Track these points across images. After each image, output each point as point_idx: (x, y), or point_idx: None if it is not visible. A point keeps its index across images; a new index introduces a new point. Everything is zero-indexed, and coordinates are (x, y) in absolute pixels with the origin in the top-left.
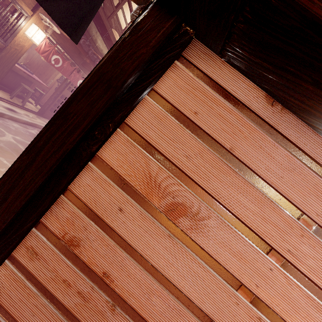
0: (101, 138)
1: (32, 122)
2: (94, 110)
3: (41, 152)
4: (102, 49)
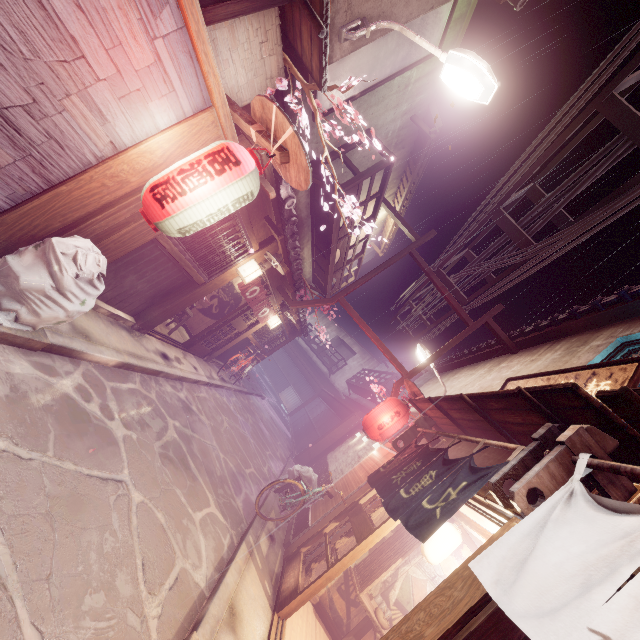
0: None
1: (184, 376)
2: None
3: None
4: (305, 257)
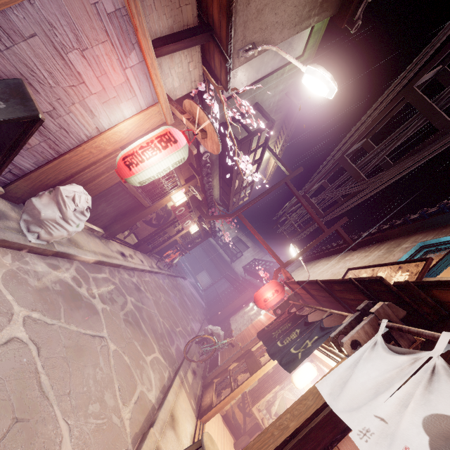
0: None
1: (135, 267)
2: (325, 440)
3: None
4: (215, 185)
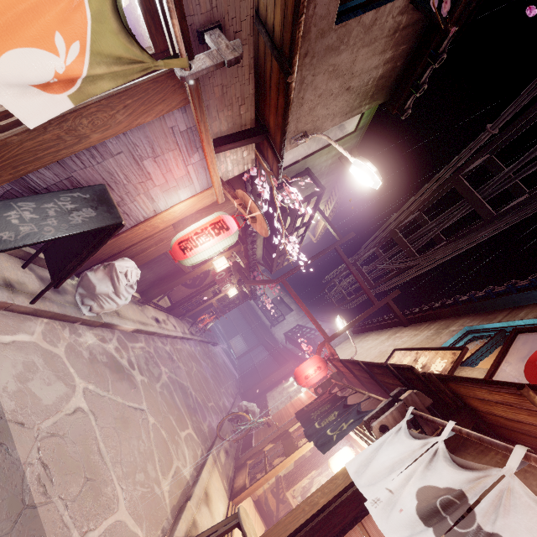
0: (347, 530)
1: (169, 334)
2: (350, 516)
3: (317, 533)
4: (258, 244)
